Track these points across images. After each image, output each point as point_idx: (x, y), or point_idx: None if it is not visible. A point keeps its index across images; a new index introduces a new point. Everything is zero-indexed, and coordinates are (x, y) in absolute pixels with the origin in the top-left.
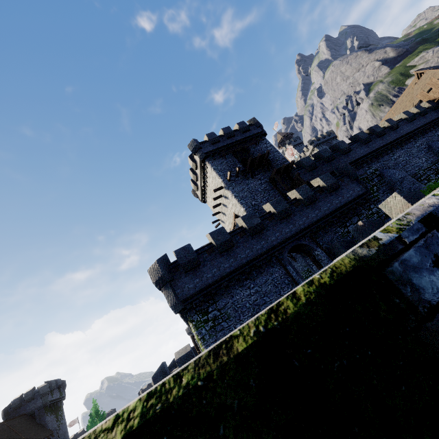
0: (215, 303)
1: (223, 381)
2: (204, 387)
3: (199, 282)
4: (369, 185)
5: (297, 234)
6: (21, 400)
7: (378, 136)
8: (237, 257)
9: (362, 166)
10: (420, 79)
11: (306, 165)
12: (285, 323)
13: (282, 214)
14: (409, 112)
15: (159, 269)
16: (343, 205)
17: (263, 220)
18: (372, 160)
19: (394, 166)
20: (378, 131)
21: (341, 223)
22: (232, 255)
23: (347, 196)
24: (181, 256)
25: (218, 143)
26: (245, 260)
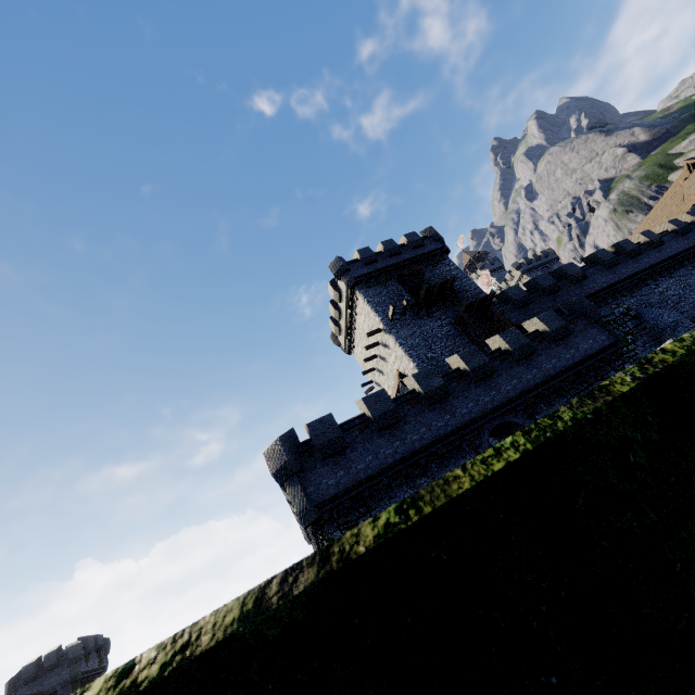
0: (370, 513)
1: (615, 417)
2: (595, 420)
3: (344, 477)
4: (619, 333)
5: (503, 406)
6: (38, 667)
7: (630, 257)
8: (406, 439)
9: (606, 302)
10: (693, 173)
11: (514, 299)
12: (670, 370)
13: (479, 372)
14: (679, 220)
15: (282, 451)
16: (579, 362)
17: (448, 381)
18: (621, 293)
19: (659, 303)
20: (629, 249)
21: (576, 391)
22: (398, 435)
23: (584, 348)
24: (317, 432)
25: (375, 263)
26: (418, 445)
